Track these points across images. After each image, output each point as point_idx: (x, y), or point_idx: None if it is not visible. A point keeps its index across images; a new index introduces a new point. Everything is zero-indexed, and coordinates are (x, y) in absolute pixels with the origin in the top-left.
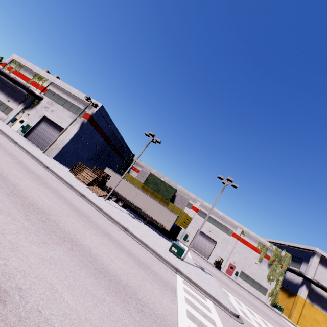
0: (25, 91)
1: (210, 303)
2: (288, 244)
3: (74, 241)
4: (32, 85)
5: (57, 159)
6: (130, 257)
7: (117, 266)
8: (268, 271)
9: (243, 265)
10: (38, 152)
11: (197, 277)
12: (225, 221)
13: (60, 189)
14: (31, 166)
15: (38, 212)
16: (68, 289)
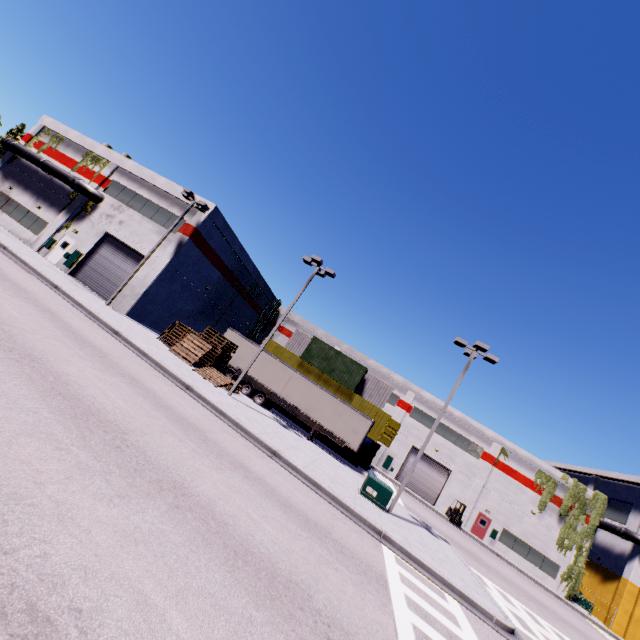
0: (68, 186)
1: (455, 604)
2: (599, 474)
3: (179, 488)
4: (82, 173)
5: (135, 316)
6: (289, 515)
7: (267, 538)
8: (559, 528)
9: (507, 517)
10: (97, 304)
11: (422, 547)
12: (467, 429)
13: (144, 376)
14: (86, 332)
15: (104, 428)
16: (176, 602)
